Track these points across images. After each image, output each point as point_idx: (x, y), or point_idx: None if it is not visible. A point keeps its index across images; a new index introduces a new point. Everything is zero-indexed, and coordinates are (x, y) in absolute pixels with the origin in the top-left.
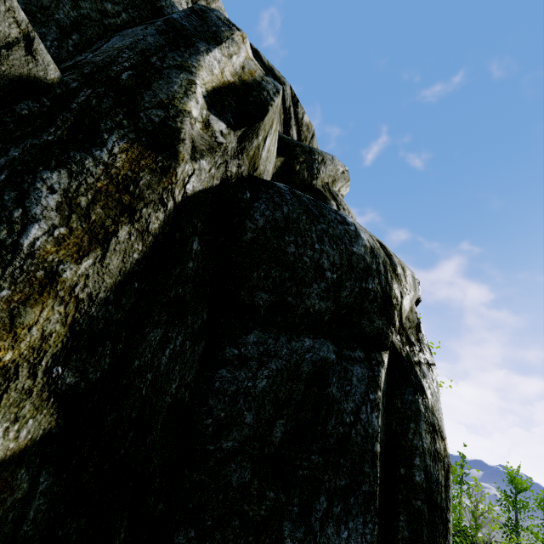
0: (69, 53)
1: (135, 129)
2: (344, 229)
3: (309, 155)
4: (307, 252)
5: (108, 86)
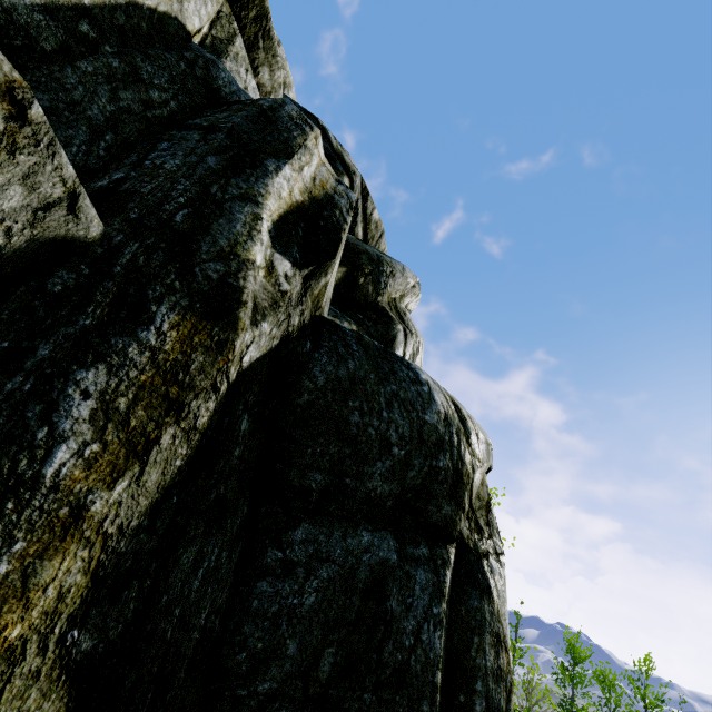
0: (99, 158)
1: (189, 292)
2: (417, 391)
3: (377, 266)
4: (373, 421)
5: (159, 234)
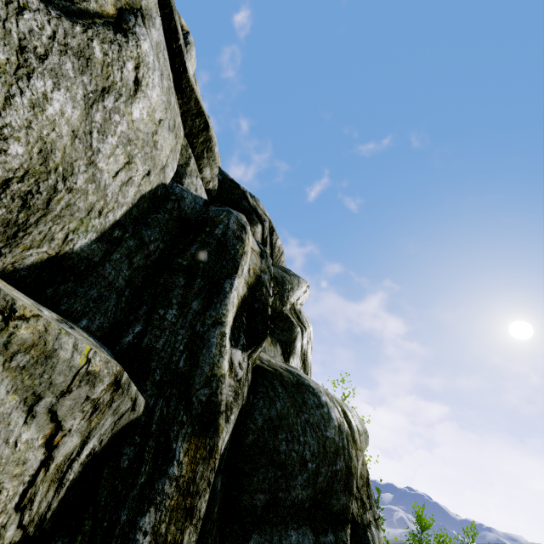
0: (121, 309)
1: (191, 420)
2: (320, 414)
3: (282, 287)
4: (294, 446)
5: (172, 383)
